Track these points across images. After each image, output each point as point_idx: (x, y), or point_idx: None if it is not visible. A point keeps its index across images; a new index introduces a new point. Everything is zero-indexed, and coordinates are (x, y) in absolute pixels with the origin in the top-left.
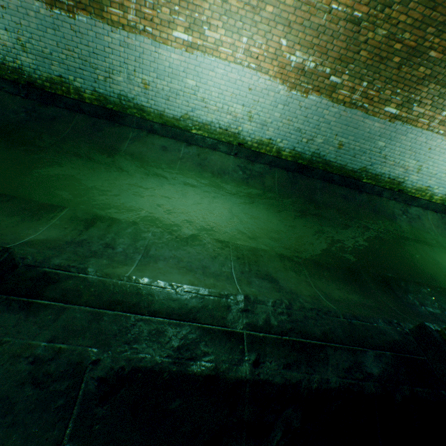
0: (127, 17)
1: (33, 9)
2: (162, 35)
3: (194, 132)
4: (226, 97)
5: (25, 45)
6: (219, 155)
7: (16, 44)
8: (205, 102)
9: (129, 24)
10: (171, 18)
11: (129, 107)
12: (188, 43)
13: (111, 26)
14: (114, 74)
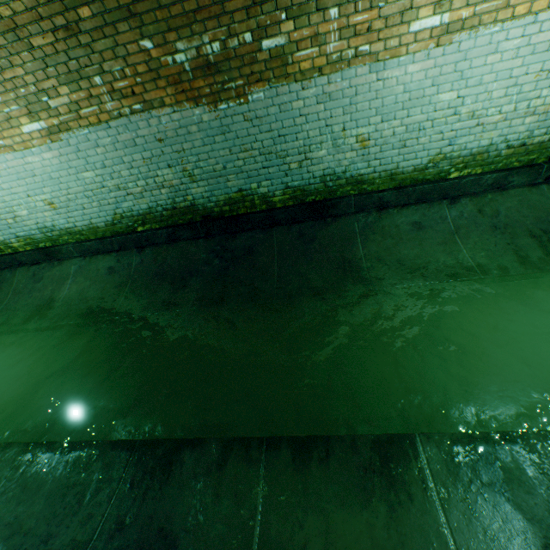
0: (324, 52)
1: (193, 121)
2: (387, 45)
3: (454, 176)
4: (522, 86)
5: (192, 173)
6: (516, 196)
7: (182, 178)
8: (477, 116)
9: (329, 59)
10: (406, 2)
11: (339, 187)
12: (440, 29)
13: (300, 80)
14: (312, 150)
